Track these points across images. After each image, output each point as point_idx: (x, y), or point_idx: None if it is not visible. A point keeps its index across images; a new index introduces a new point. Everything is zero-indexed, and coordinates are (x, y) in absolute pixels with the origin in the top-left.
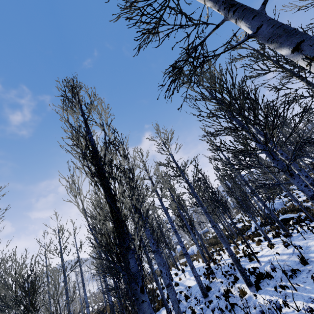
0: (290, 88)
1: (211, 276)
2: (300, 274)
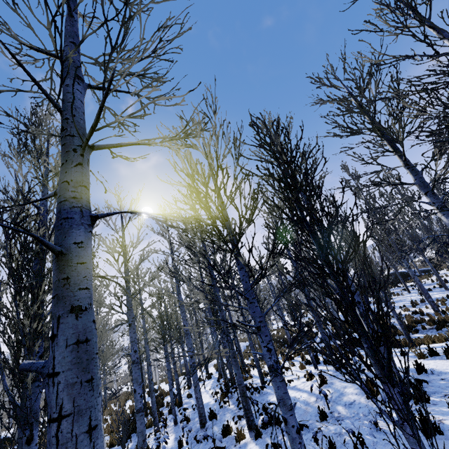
0: (382, 165)
1: (227, 398)
2: (308, 434)
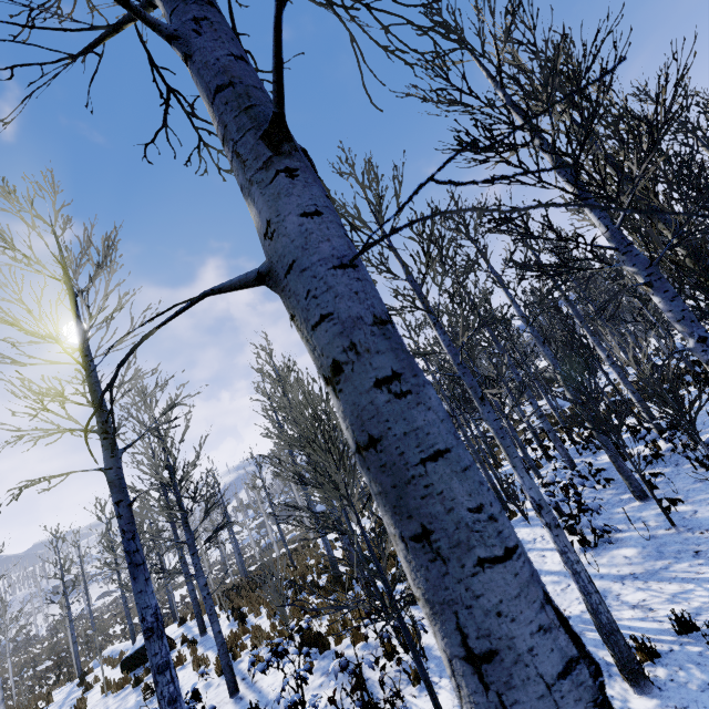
0: None
1: (545, 465)
2: None
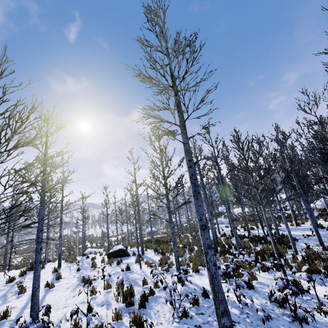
0: None
1: None
2: None
